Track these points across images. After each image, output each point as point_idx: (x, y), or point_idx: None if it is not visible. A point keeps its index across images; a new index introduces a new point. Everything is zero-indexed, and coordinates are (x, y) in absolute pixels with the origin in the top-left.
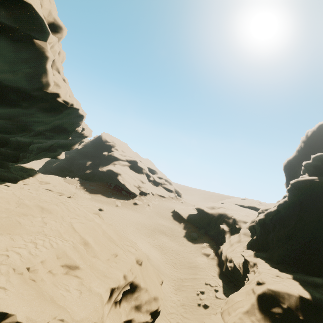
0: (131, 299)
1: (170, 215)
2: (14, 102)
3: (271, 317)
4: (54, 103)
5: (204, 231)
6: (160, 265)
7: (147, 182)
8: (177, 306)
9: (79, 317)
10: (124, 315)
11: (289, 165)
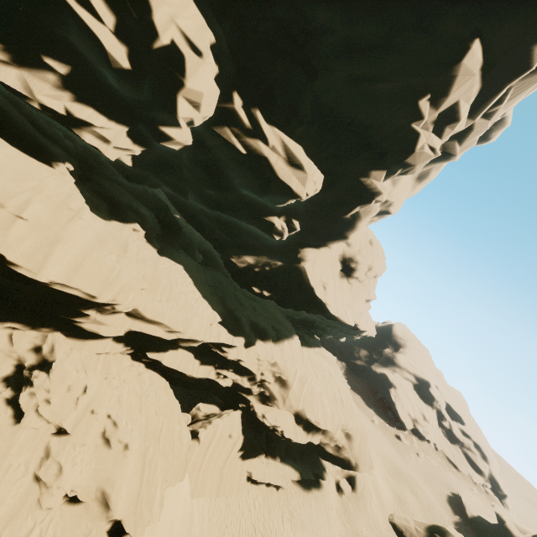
0: (350, 441)
1: (445, 493)
2: (341, 323)
3: (431, 535)
4: (356, 327)
5: None
6: (385, 502)
7: (432, 422)
8: (381, 533)
9: (335, 414)
10: (344, 441)
11: None
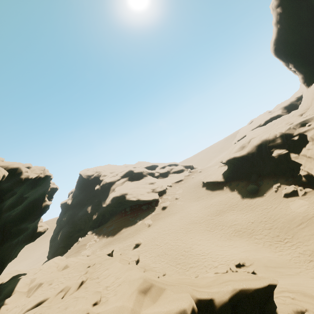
0: None
1: (205, 191)
2: None
3: None
4: None
5: (256, 175)
6: (270, 257)
7: (156, 180)
8: None
9: None
10: None
11: (279, 44)
